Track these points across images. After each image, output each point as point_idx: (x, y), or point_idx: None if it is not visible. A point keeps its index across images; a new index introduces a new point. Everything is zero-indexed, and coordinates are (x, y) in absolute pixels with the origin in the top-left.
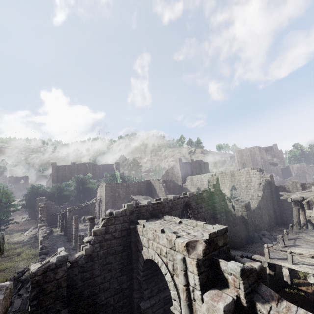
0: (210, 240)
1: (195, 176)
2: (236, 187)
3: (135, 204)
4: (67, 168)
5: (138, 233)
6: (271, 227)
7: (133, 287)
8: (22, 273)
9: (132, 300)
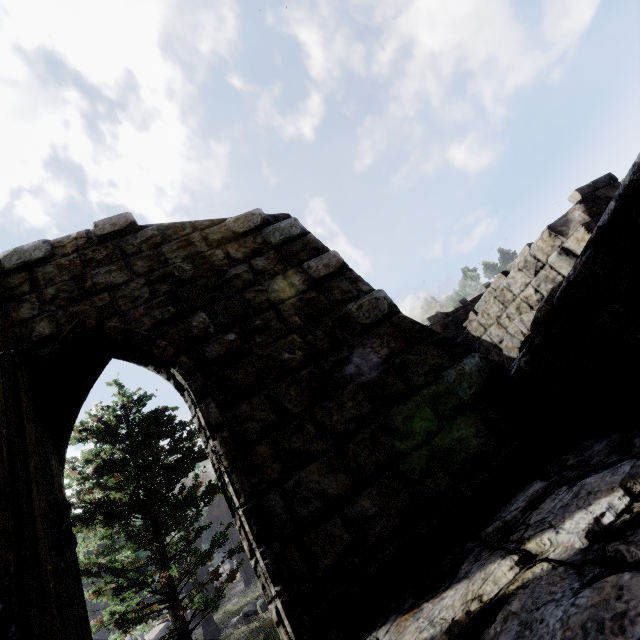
0: (588, 198)
1: None
2: None
3: (441, 315)
4: None
5: (476, 337)
6: None
7: None
8: None
9: None
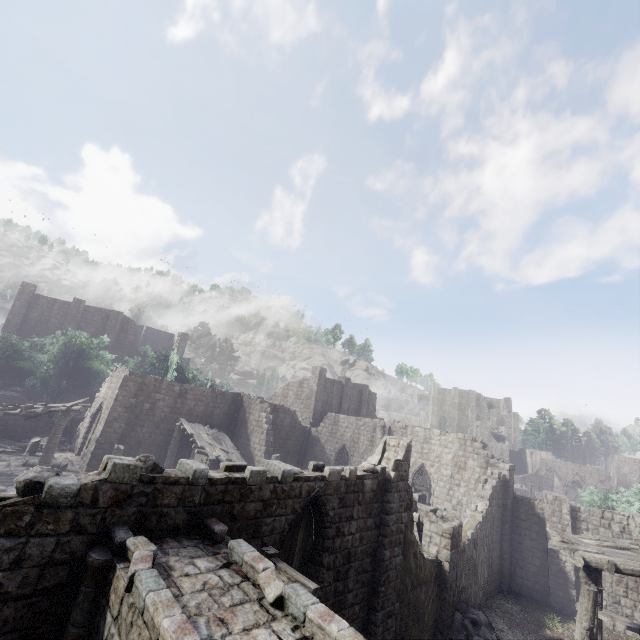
0: None
1: (344, 416)
2: (429, 471)
3: (150, 468)
4: (60, 306)
5: (105, 597)
6: (488, 598)
7: None
8: None
9: None
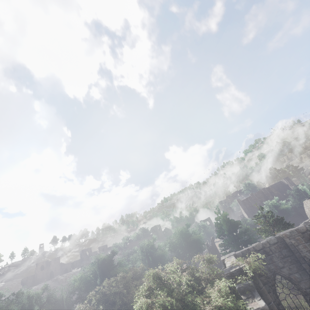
0: None
1: None
2: None
3: None
4: (249, 199)
5: None
6: None
7: None
8: None
9: None
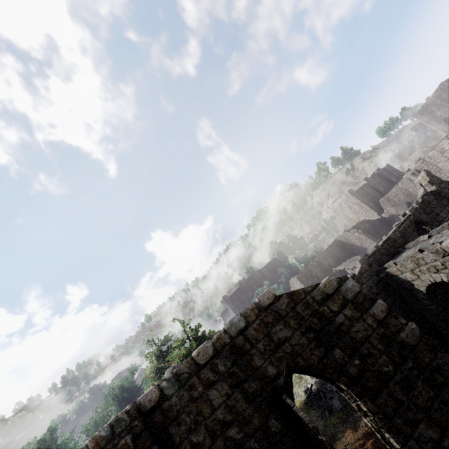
0: None
1: (388, 193)
2: None
3: (365, 256)
4: (239, 292)
5: (395, 275)
6: None
7: (436, 327)
8: (309, 389)
9: (446, 340)
